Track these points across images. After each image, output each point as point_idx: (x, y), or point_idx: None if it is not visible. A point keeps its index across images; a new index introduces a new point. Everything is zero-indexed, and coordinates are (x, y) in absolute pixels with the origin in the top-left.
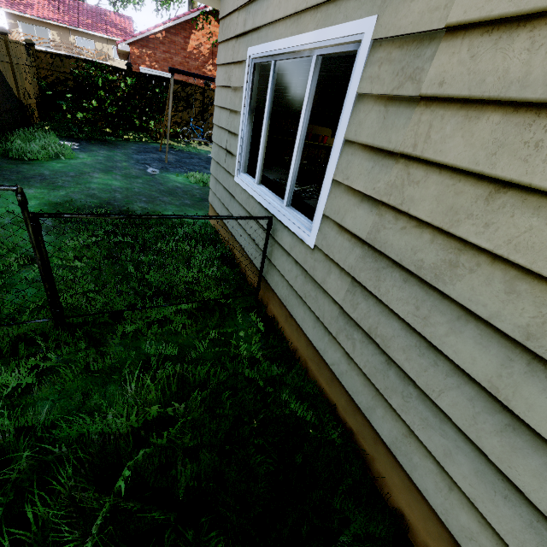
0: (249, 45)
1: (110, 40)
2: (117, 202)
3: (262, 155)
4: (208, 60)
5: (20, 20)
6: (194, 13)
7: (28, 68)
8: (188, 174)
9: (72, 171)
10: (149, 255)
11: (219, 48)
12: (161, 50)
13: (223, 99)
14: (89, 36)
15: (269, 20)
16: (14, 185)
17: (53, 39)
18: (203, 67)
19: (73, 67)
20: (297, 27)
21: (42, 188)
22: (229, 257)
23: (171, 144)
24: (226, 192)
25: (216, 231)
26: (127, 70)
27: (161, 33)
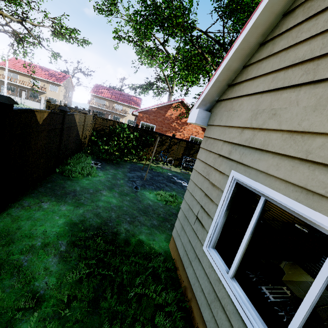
0: (233, 168)
1: (130, 106)
2: (111, 222)
3: (240, 257)
4: (174, 120)
5: (95, 97)
6: (172, 102)
7: (91, 124)
8: (156, 192)
9: (92, 188)
10: (123, 304)
11: (200, 149)
12: (152, 115)
13: (199, 181)
14: (121, 104)
15: (262, 169)
16: (57, 200)
17: (106, 104)
18: (171, 123)
19: (111, 125)
20: (307, 200)
21: (71, 205)
22: (186, 310)
23: (148, 164)
24: (191, 247)
25: (175, 266)
26: (135, 127)
27: (155, 109)
